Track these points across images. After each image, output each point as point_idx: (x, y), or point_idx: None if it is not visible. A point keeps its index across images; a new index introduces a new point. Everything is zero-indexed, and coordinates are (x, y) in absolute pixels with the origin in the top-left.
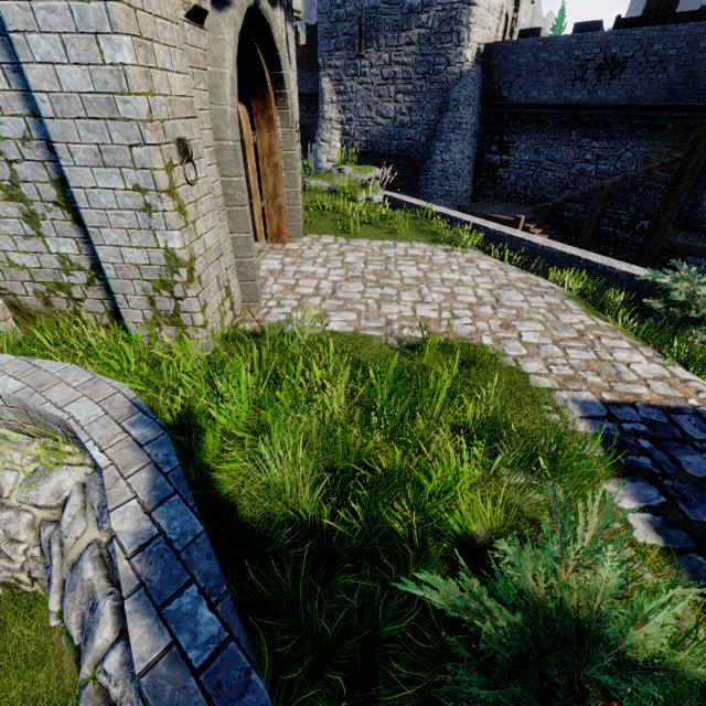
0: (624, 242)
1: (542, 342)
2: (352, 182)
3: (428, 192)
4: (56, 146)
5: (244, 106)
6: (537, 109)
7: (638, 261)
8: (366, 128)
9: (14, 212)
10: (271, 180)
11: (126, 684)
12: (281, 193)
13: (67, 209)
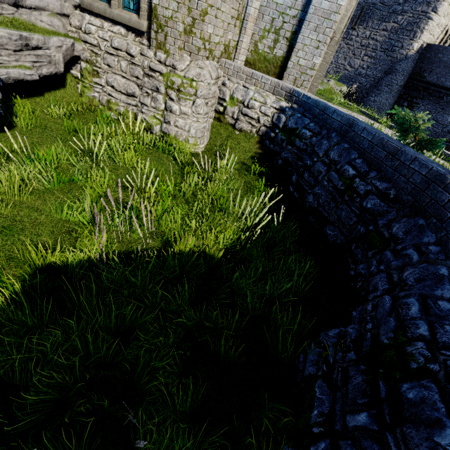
0: None
1: None
2: (331, 88)
3: None
4: (306, 21)
5: None
6: (440, 89)
7: None
8: (338, 70)
9: (272, 38)
10: None
11: (315, 127)
12: None
13: (289, 41)
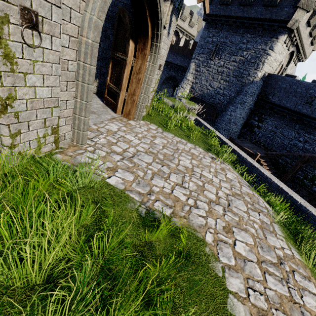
0: (306, 186)
1: (249, 257)
2: (183, 106)
3: (219, 125)
4: None
5: (134, 44)
6: (283, 109)
7: (312, 200)
8: (202, 89)
9: None
10: (134, 86)
11: None
12: (137, 94)
13: None
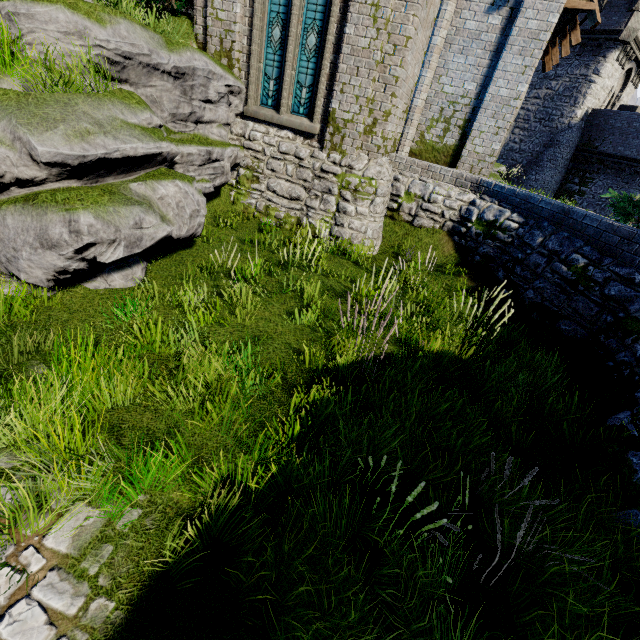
0: None
1: None
2: None
3: None
4: (482, 109)
5: None
6: (619, 160)
7: None
8: None
9: (441, 127)
10: None
11: (519, 218)
12: None
13: (462, 129)
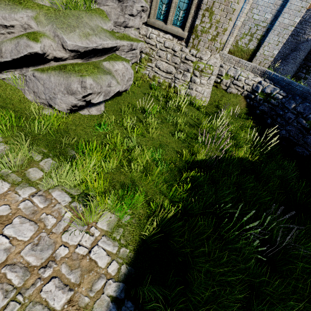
0: None
1: None
2: None
3: None
4: (272, 30)
5: None
6: None
7: None
8: None
9: (248, 38)
10: None
11: (284, 93)
12: None
13: (259, 41)
